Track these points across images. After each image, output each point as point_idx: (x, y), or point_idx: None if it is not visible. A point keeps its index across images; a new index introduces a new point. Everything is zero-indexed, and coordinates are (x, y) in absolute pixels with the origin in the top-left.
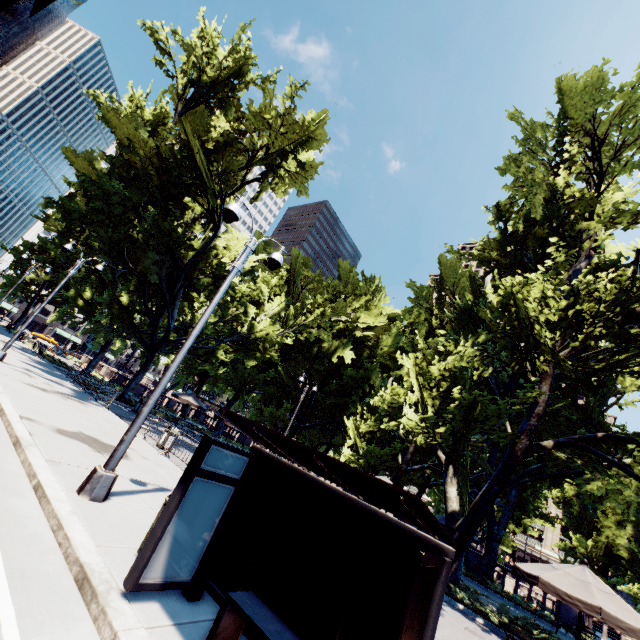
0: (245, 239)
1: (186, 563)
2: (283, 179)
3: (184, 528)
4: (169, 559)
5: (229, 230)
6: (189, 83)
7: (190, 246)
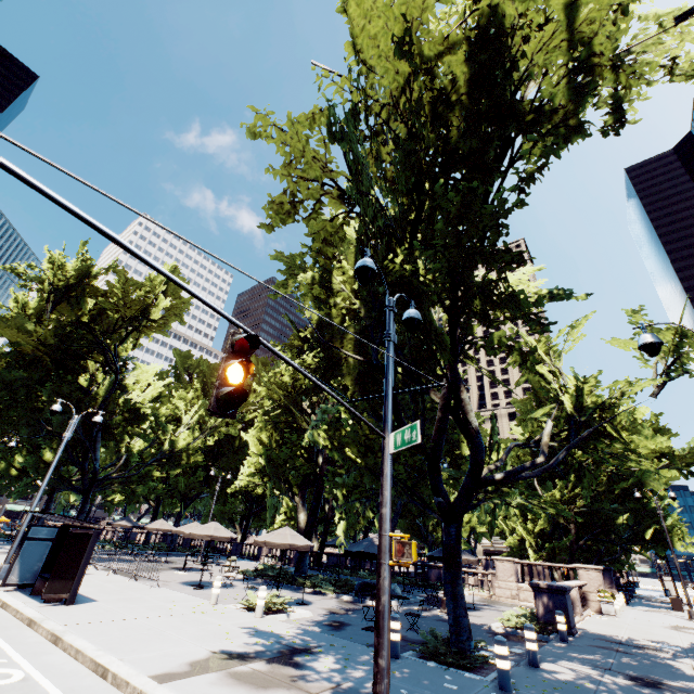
0: (154, 368)
1: (31, 576)
2: (145, 331)
3: (26, 562)
4: (21, 574)
5: (136, 366)
6: (49, 293)
7: (92, 398)
